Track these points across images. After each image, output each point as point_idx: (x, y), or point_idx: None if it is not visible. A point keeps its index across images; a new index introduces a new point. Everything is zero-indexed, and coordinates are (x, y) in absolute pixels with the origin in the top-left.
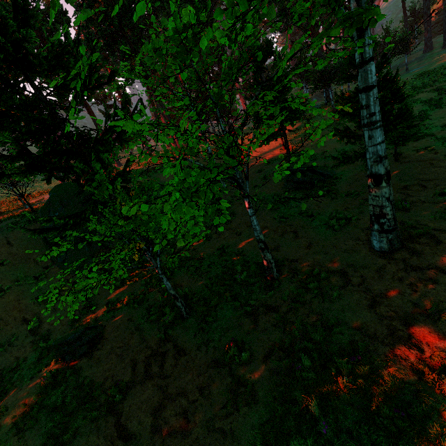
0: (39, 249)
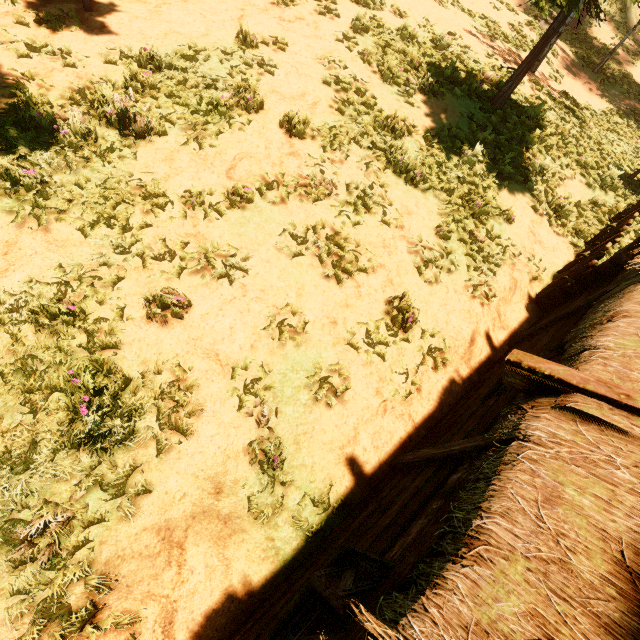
0: None
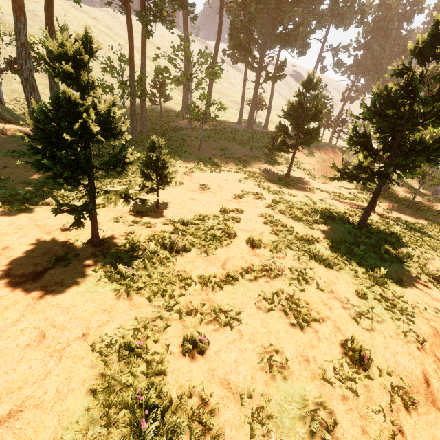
0: (340, 162)
